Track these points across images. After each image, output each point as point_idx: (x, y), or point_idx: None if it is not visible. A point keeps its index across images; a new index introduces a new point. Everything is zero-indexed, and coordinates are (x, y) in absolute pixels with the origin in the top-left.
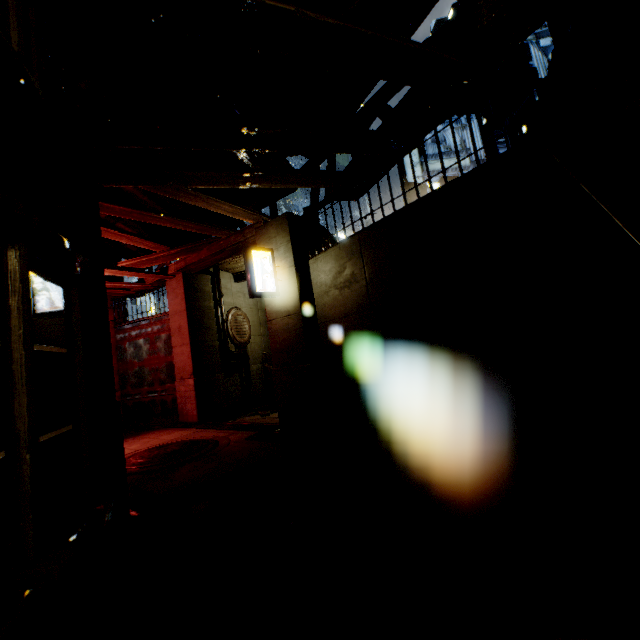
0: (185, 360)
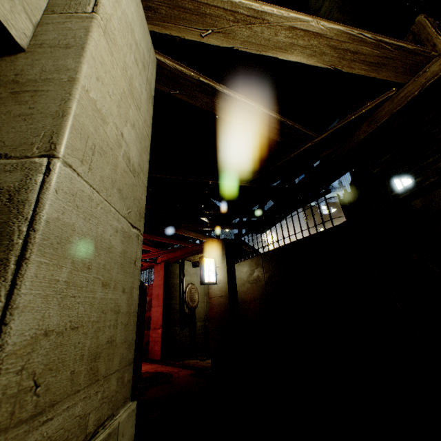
0: (158, 316)
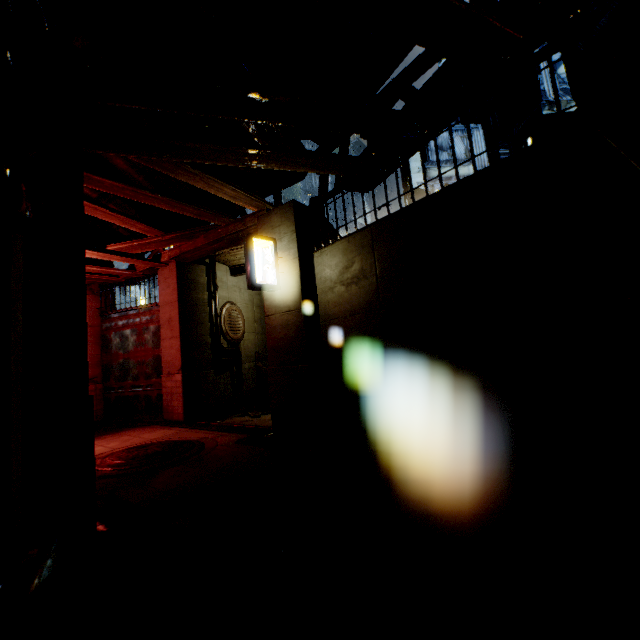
0: (174, 354)
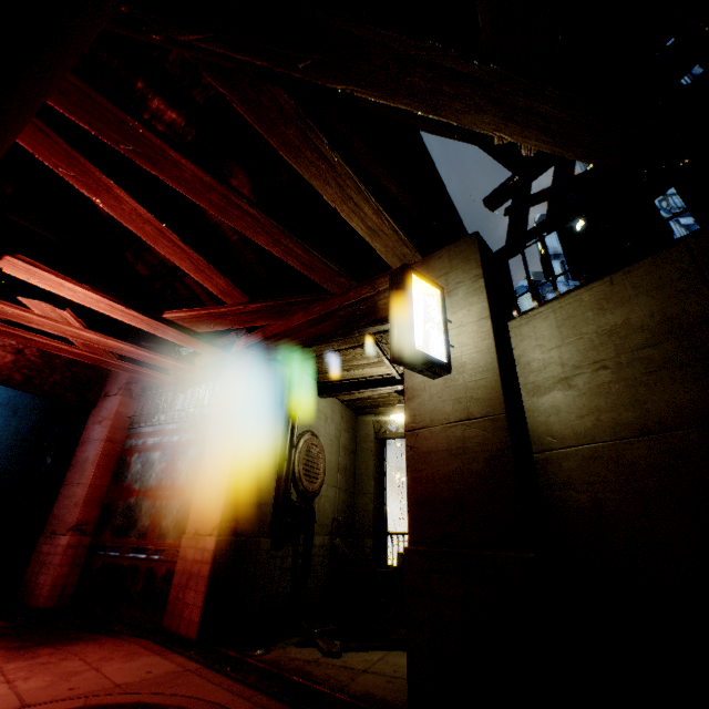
0: (212, 497)
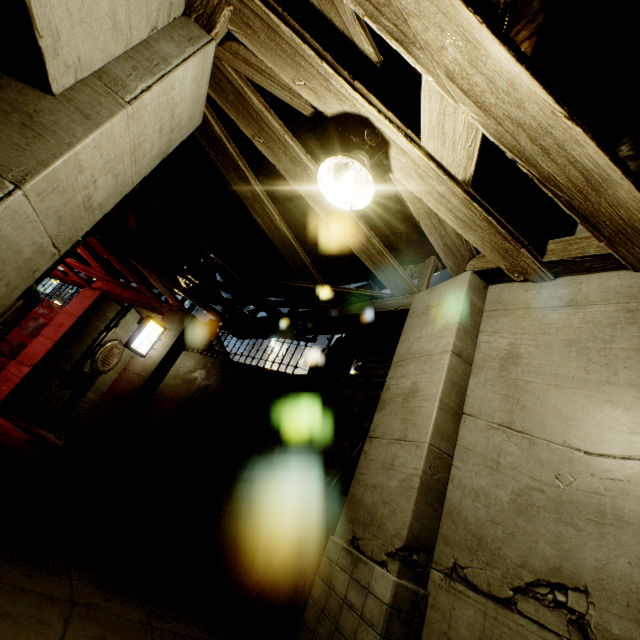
0: (40, 350)
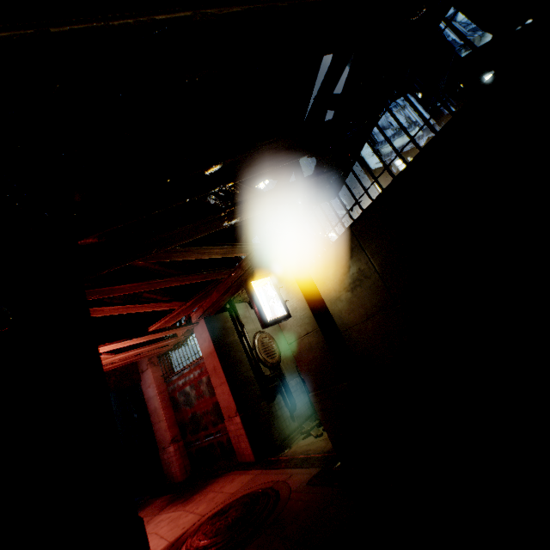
0: (227, 398)
